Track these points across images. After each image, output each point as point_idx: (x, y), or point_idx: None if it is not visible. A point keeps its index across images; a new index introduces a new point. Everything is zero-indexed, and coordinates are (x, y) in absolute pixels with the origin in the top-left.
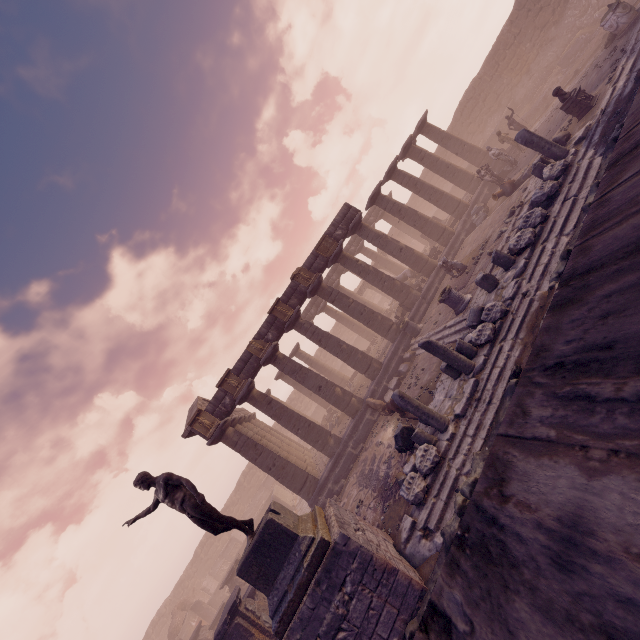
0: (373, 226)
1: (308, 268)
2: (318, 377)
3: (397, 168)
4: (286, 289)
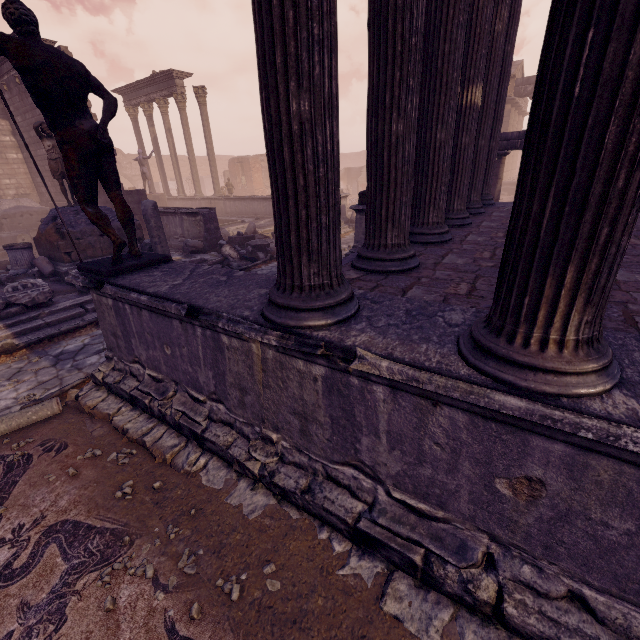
0: None
1: None
2: None
3: None
4: None
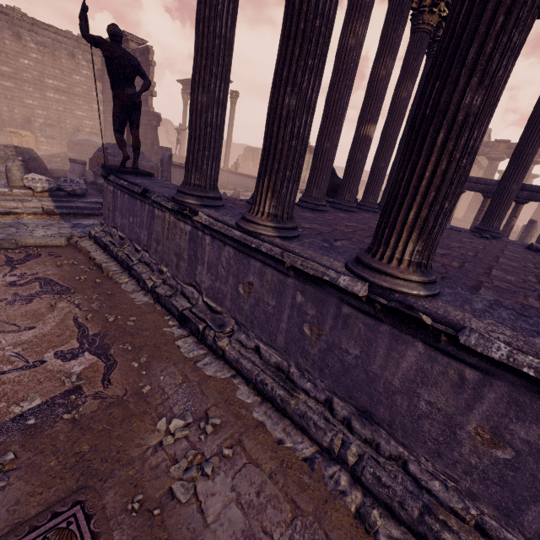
0: None
1: None
2: None
3: None
4: None
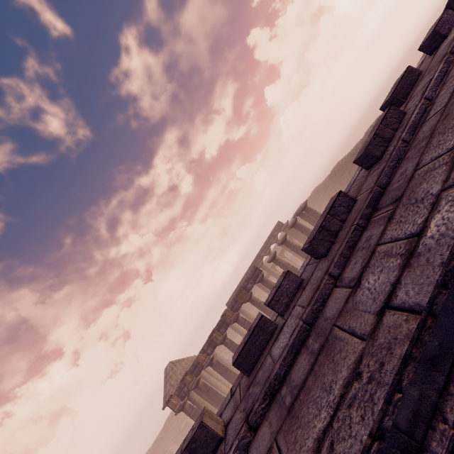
0: (277, 238)
1: (231, 309)
2: (235, 377)
3: (286, 240)
4: (218, 322)
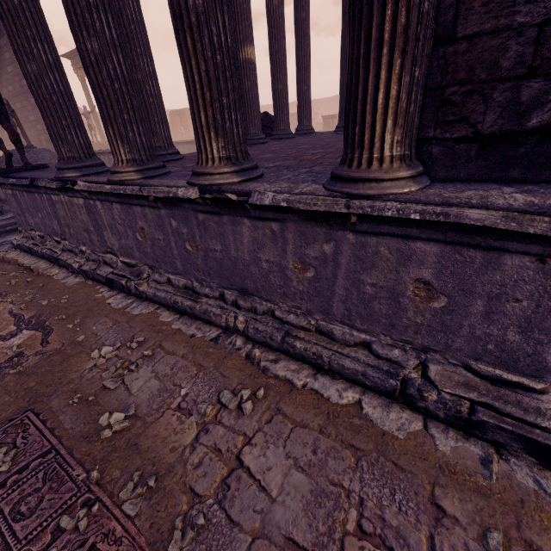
0: None
1: None
2: None
3: None
4: None
